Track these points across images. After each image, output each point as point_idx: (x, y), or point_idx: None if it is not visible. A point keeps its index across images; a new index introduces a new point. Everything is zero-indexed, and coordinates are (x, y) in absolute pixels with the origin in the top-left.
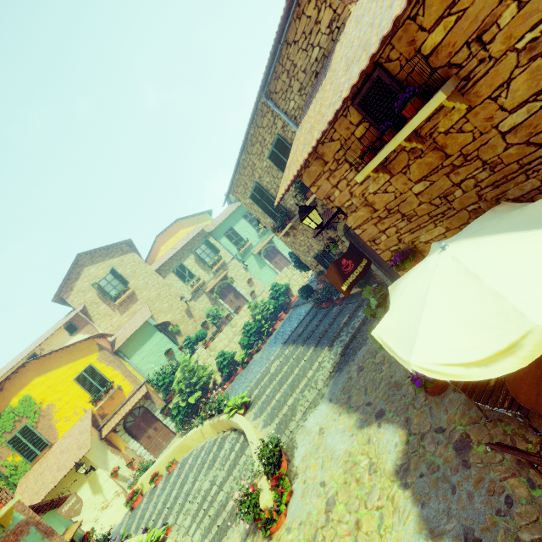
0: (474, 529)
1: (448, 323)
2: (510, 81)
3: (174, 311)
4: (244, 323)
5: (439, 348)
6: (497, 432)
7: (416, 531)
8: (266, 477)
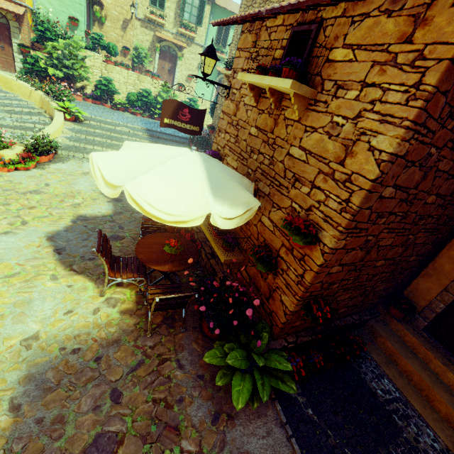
0: (66, 251)
1: (129, 163)
2: (315, 131)
3: (117, 4)
4: (147, 88)
5: (109, 163)
6: (132, 248)
7: (48, 232)
8: (23, 148)
